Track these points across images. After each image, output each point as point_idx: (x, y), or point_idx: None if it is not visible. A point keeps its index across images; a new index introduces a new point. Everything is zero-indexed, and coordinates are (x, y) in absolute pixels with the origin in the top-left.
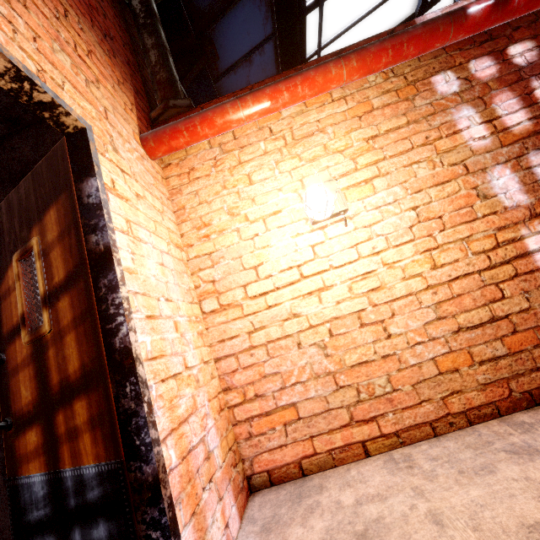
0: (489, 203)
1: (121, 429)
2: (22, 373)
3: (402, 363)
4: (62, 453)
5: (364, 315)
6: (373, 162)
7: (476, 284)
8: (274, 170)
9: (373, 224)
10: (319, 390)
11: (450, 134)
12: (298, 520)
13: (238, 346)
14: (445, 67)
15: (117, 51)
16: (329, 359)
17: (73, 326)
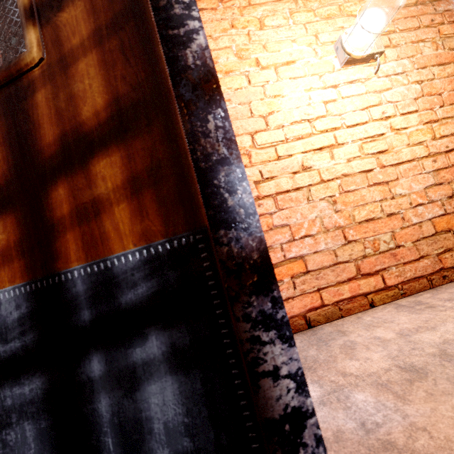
0: None
1: (201, 183)
2: None
3: (405, 222)
4: (62, 246)
5: (372, 175)
6: (385, 32)
7: None
8: (288, 19)
9: (383, 91)
10: (327, 244)
11: (451, 22)
12: (341, 356)
13: None
14: None
15: None
16: (338, 214)
17: (94, 42)
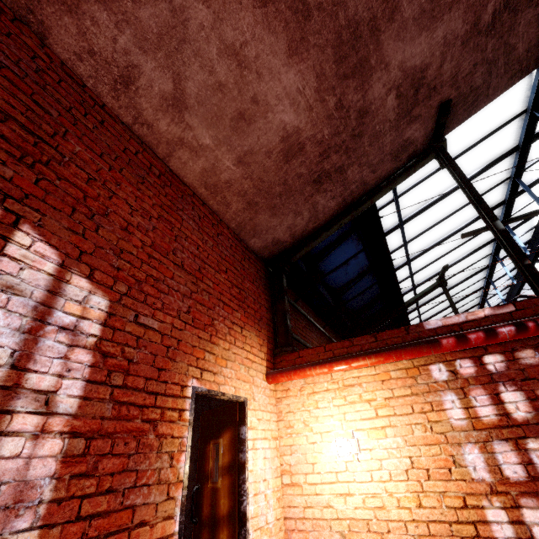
0: (461, 471)
1: None
2: (206, 499)
3: None
4: None
5: (370, 524)
6: (387, 415)
7: (446, 531)
8: (330, 402)
9: (383, 459)
10: None
11: (439, 410)
12: None
13: (297, 513)
14: (439, 360)
15: (263, 323)
16: None
17: (228, 490)
